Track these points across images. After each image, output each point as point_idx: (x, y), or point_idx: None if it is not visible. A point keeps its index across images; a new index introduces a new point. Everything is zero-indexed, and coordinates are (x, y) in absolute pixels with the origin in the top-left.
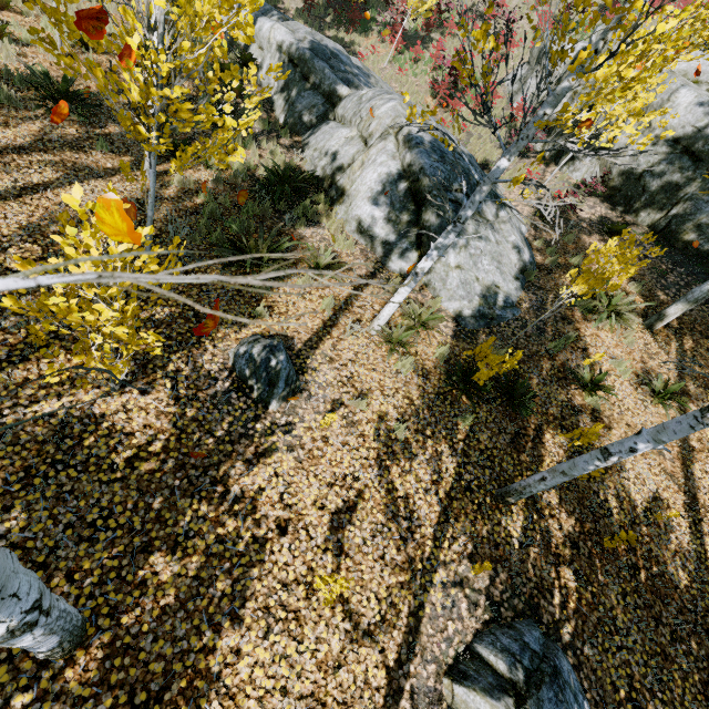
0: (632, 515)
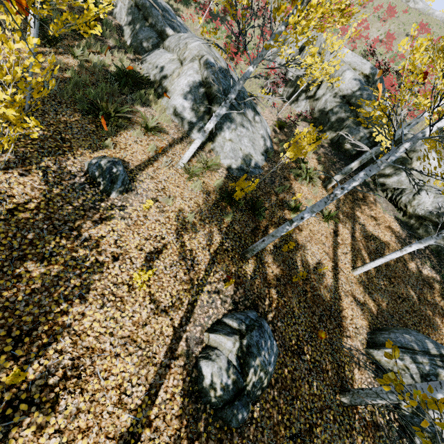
0: (307, 269)
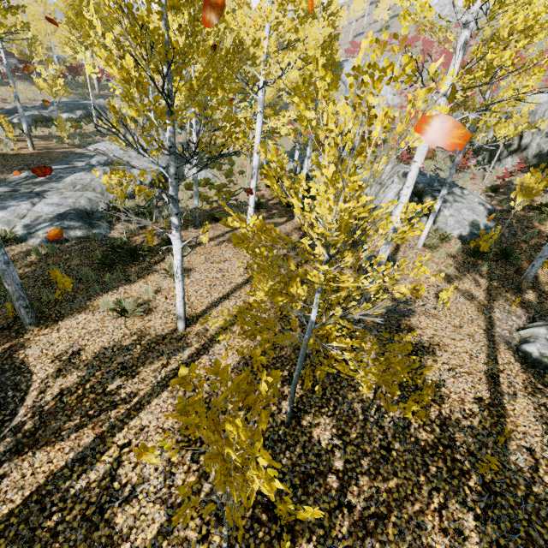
0: None
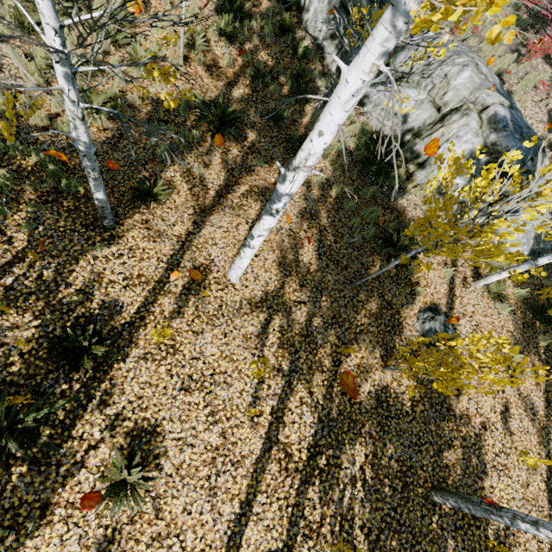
0: None
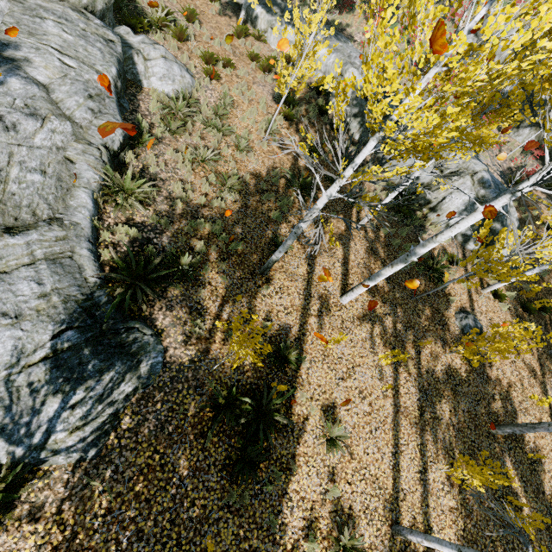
0: None
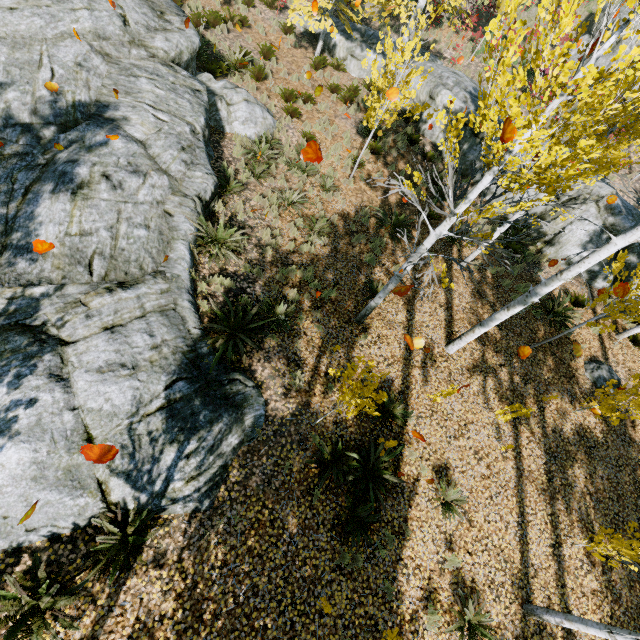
0: None
